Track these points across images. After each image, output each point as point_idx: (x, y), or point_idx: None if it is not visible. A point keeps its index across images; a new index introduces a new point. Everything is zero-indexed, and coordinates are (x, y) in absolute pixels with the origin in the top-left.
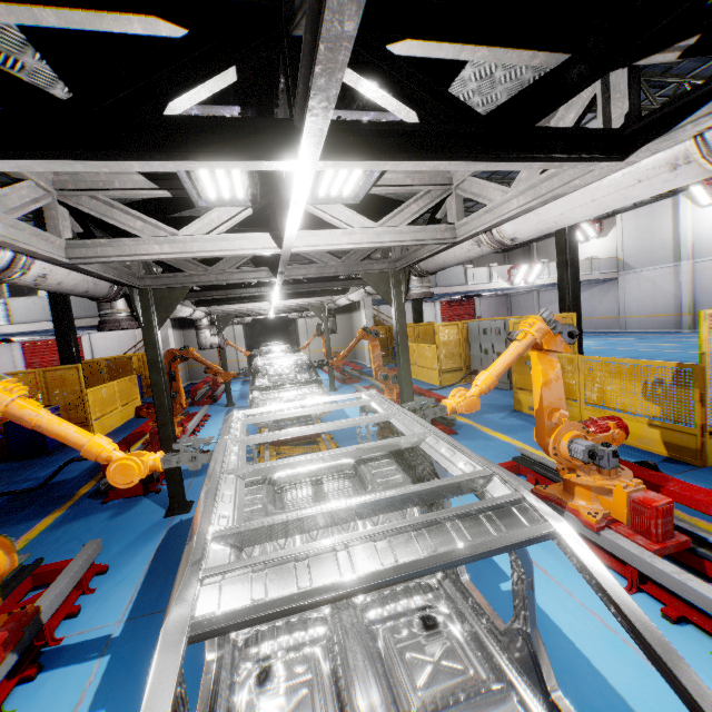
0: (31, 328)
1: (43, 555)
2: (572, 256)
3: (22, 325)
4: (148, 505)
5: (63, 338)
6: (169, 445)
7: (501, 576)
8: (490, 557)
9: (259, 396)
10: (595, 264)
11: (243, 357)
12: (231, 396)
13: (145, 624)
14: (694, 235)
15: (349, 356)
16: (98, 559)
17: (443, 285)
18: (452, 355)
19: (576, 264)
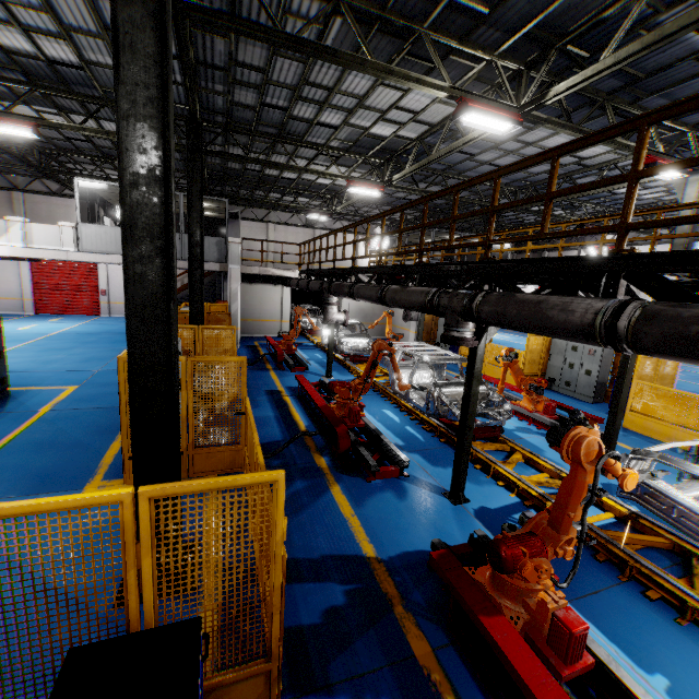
0: (99, 259)
1: (394, 533)
2: None
3: (90, 254)
4: (417, 489)
5: (196, 291)
6: (468, 446)
7: None
8: None
9: (443, 391)
10: None
11: (286, 318)
12: (331, 368)
13: (588, 606)
14: None
15: (382, 332)
16: (454, 541)
17: None
18: (533, 362)
19: None
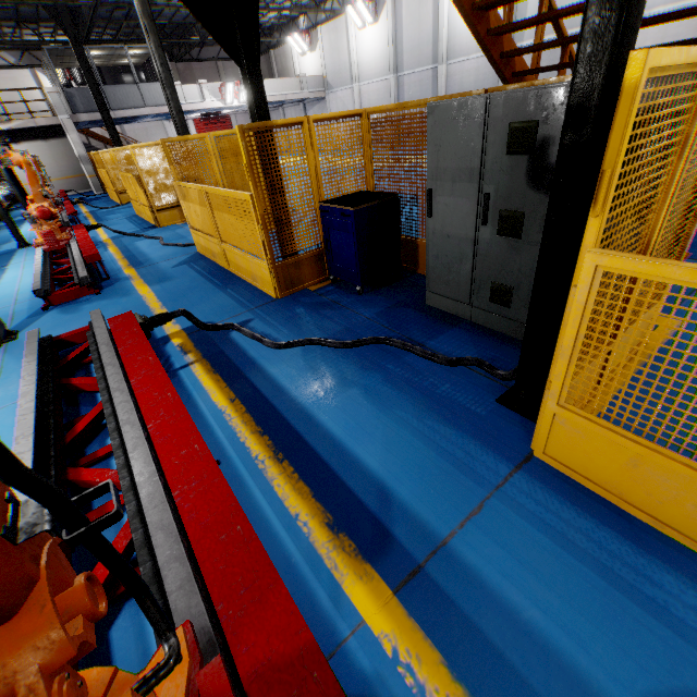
0: None
1: None
2: (170, 91)
3: None
4: None
5: None
6: None
7: (4, 273)
8: (8, 270)
9: None
10: (304, 82)
11: None
12: None
13: None
14: (359, 58)
15: (84, 186)
16: None
17: (153, 104)
18: None
19: (176, 98)
